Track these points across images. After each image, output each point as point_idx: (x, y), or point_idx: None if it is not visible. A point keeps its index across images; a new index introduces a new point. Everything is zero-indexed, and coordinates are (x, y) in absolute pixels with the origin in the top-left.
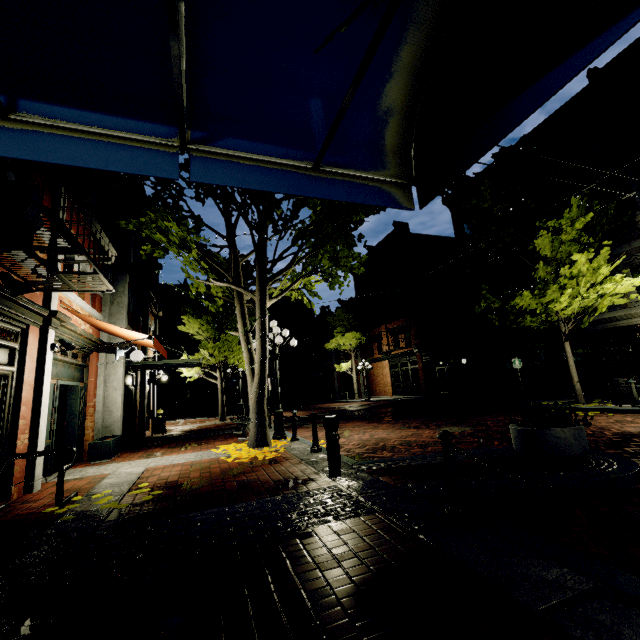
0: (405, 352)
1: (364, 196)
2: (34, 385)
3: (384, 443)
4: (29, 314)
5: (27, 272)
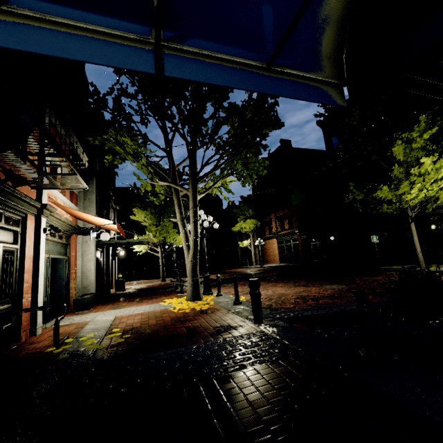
0: (289, 232)
1: (307, 94)
2: (33, 258)
3: (285, 297)
4: (26, 206)
5: (23, 174)
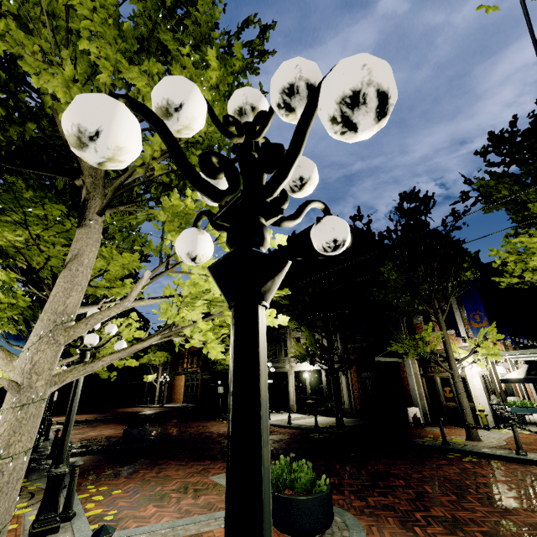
0: (194, 371)
1: None
2: None
3: (96, 437)
4: None
5: None
